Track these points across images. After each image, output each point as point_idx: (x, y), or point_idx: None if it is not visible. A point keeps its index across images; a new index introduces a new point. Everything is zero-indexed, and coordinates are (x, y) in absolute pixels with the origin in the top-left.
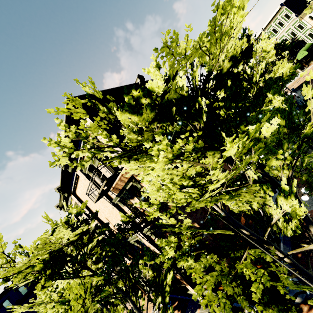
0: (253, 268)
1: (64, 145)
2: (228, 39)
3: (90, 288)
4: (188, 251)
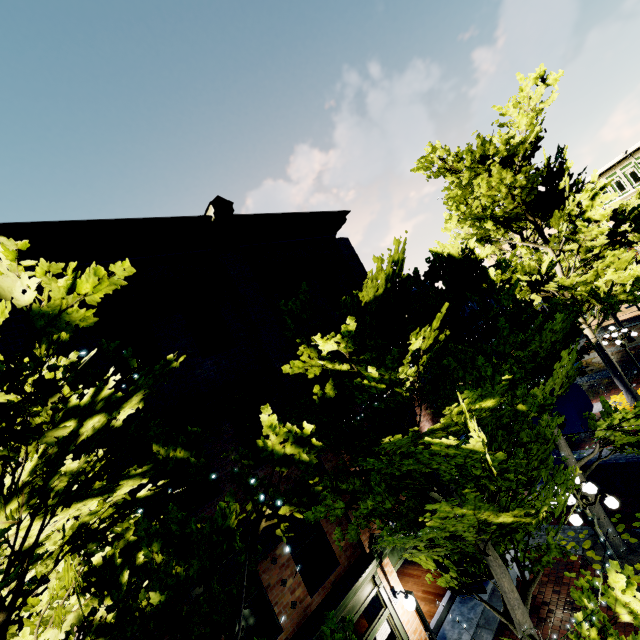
0: None
1: None
2: None
3: None
4: None
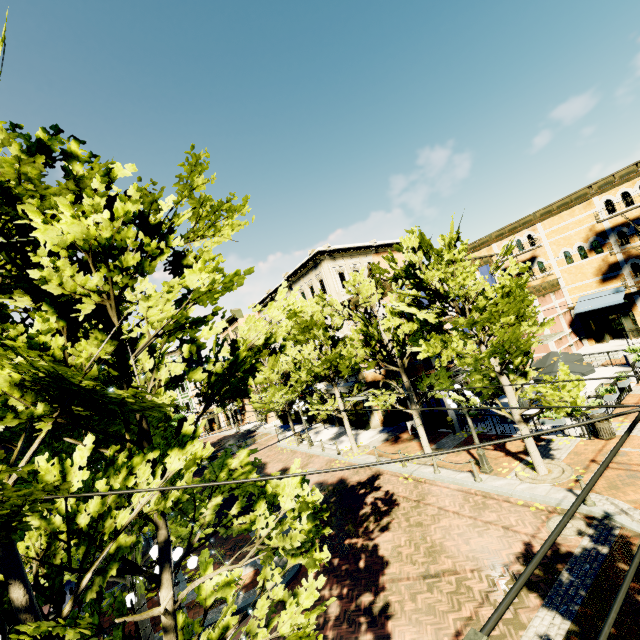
0: None
1: None
2: (212, 235)
3: None
4: None
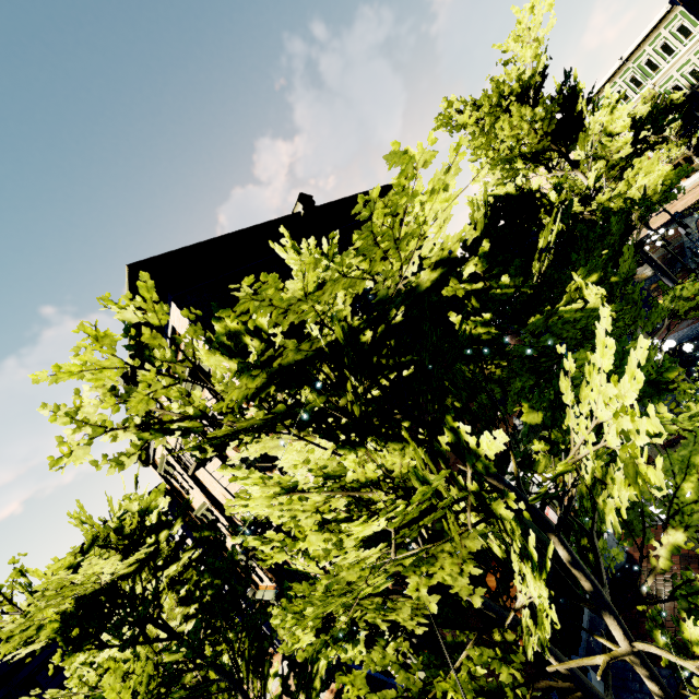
0: (469, 693)
1: (86, 419)
2: (418, 241)
3: (148, 684)
4: (343, 637)
